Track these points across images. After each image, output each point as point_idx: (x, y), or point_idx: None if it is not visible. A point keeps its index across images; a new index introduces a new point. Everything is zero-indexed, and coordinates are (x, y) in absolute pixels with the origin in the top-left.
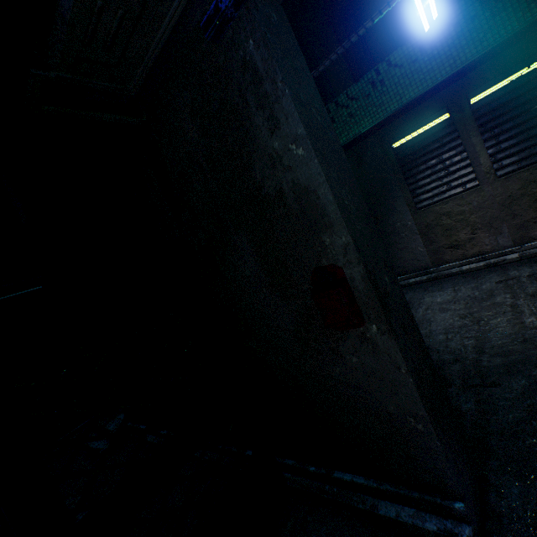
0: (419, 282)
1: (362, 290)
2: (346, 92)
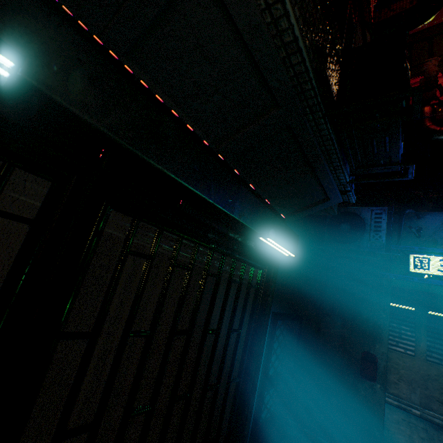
0: None
1: (381, 370)
2: None
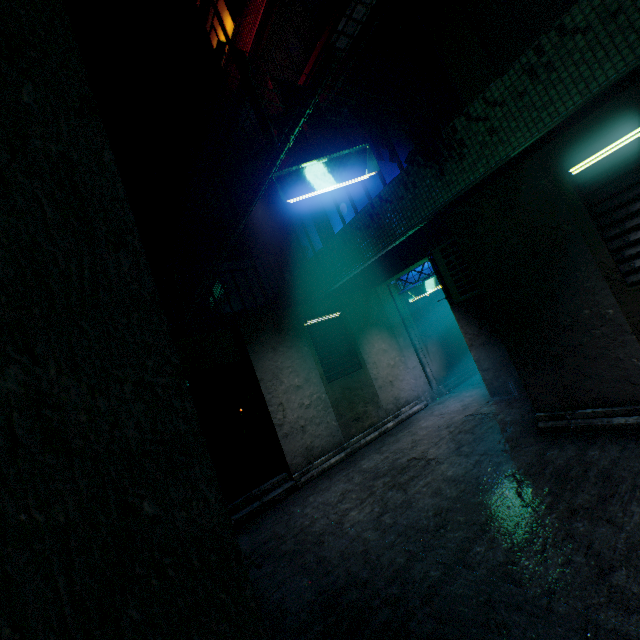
0: (634, 426)
1: None
2: (482, 96)
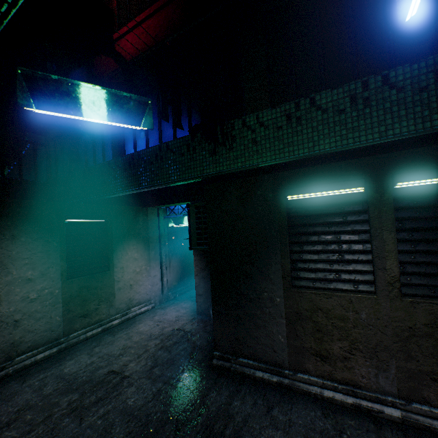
0: (266, 381)
1: None
2: (257, 114)
